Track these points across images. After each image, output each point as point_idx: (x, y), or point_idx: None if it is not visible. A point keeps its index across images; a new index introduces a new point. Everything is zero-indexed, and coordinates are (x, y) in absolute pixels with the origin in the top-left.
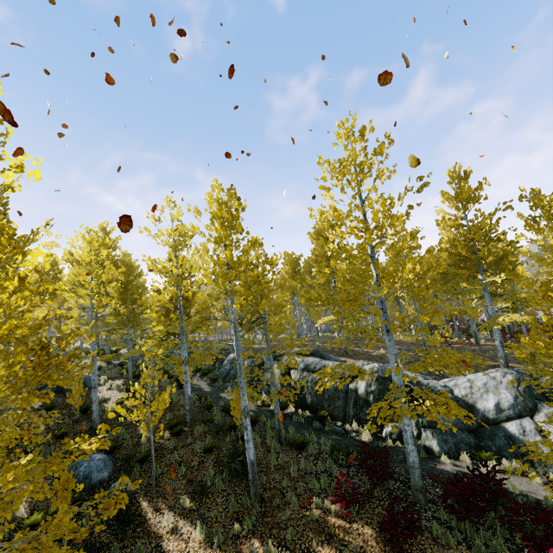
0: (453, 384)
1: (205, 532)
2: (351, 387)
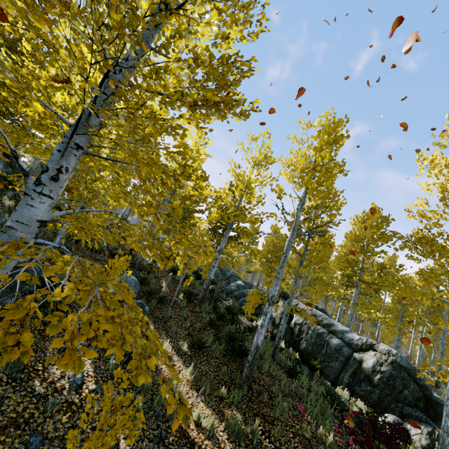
0: None
1: (194, 375)
2: (355, 356)
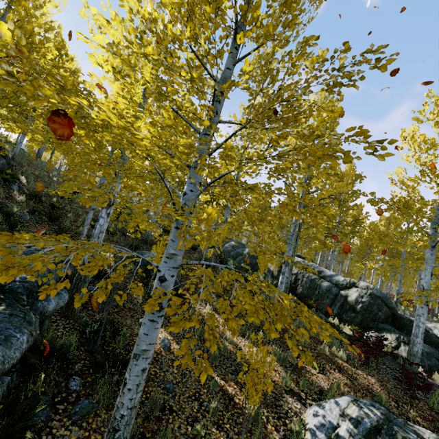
0: (432, 325)
1: None
2: (342, 293)
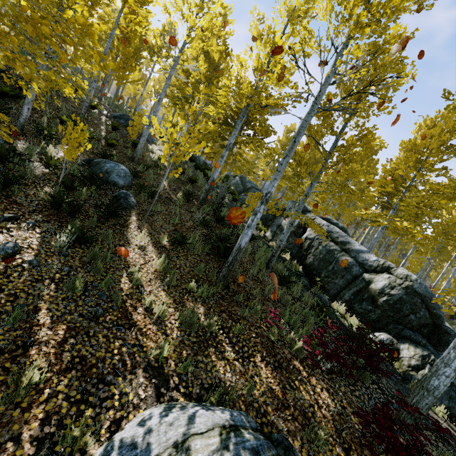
0: None
1: (164, 267)
2: (365, 276)
